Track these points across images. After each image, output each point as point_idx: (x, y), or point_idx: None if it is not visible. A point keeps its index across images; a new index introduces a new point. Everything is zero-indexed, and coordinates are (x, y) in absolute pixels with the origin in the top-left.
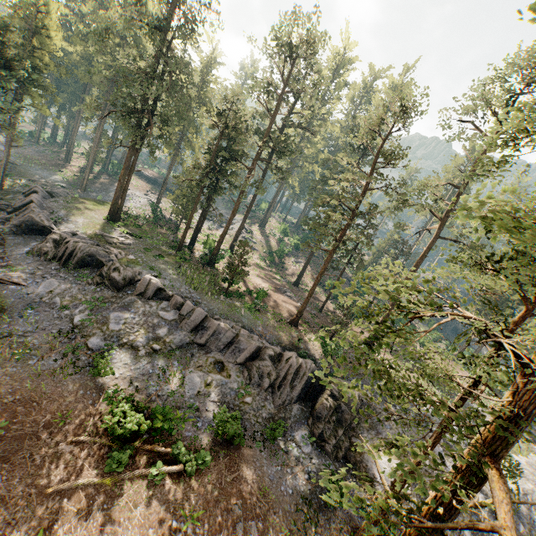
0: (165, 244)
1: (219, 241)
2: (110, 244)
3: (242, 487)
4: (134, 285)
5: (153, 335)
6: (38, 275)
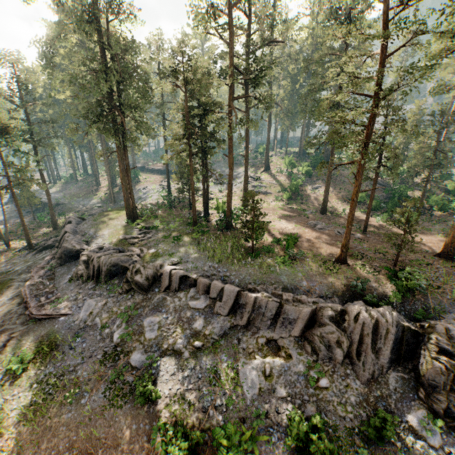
0: (182, 224)
1: (228, 201)
2: (133, 245)
3: None
4: (159, 280)
5: (191, 331)
6: (80, 299)
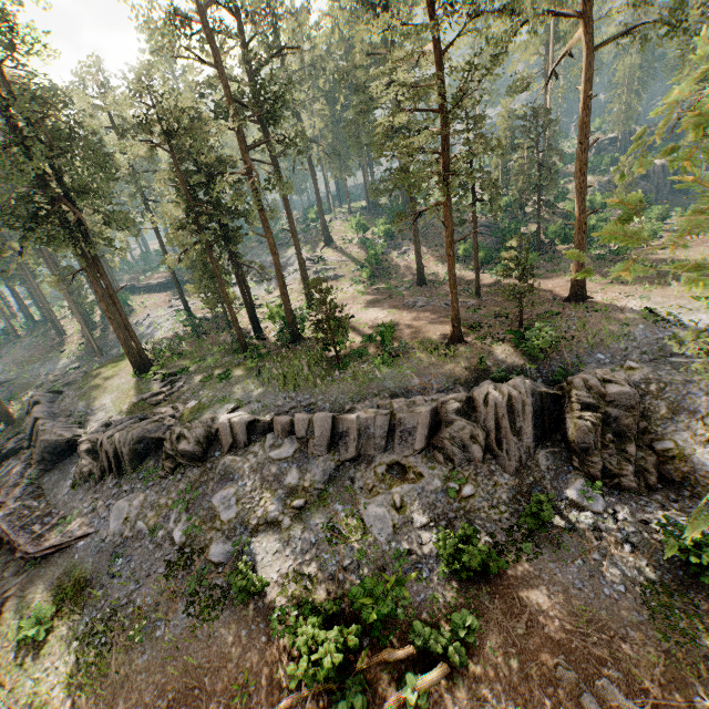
0: (225, 355)
1: (284, 302)
2: (159, 405)
3: (548, 631)
4: (216, 440)
5: (284, 490)
6: (100, 507)
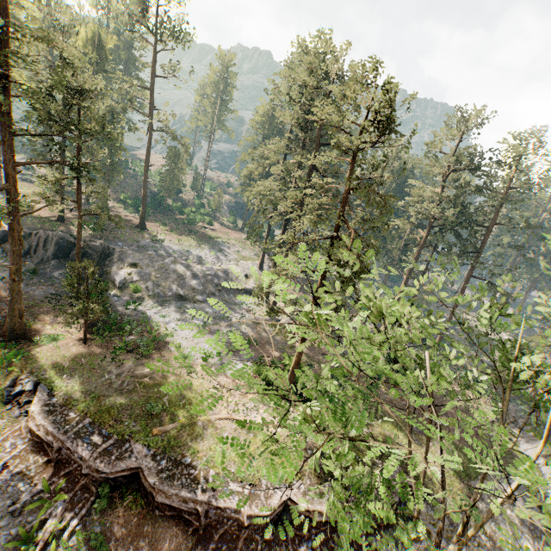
0: None
1: None
2: None
3: None
4: None
5: None
6: None
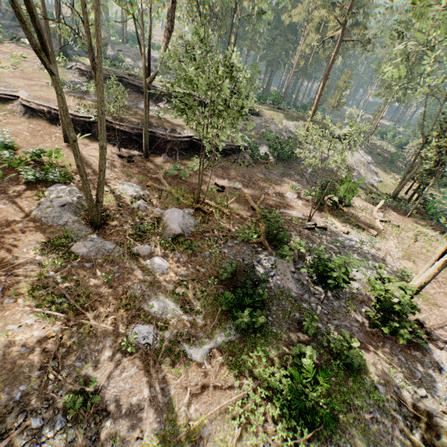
0: None
1: None
2: None
3: None
4: None
5: None
6: None
